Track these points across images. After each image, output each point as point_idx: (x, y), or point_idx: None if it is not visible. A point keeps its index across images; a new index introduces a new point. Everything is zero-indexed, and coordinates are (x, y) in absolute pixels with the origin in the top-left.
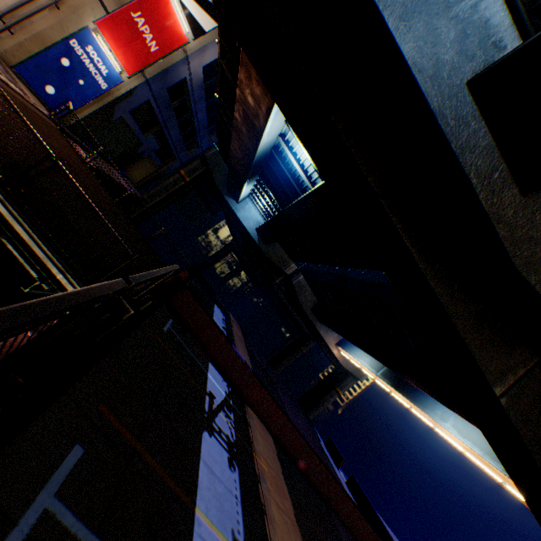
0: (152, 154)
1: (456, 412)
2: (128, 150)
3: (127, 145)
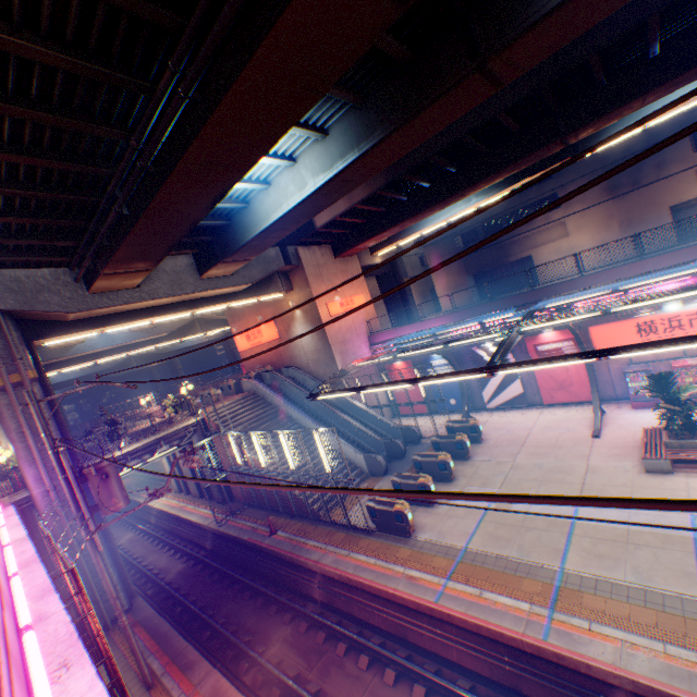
0: None
1: None
2: None
3: None
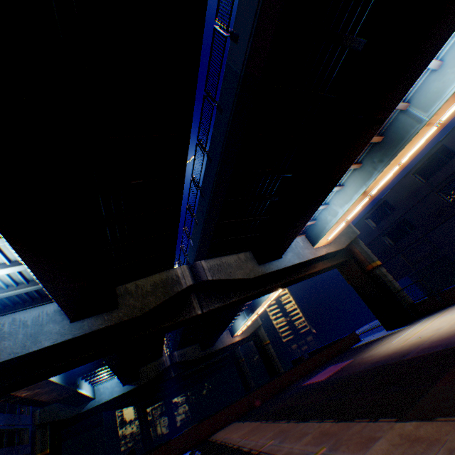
0: None
1: None
2: None
3: None
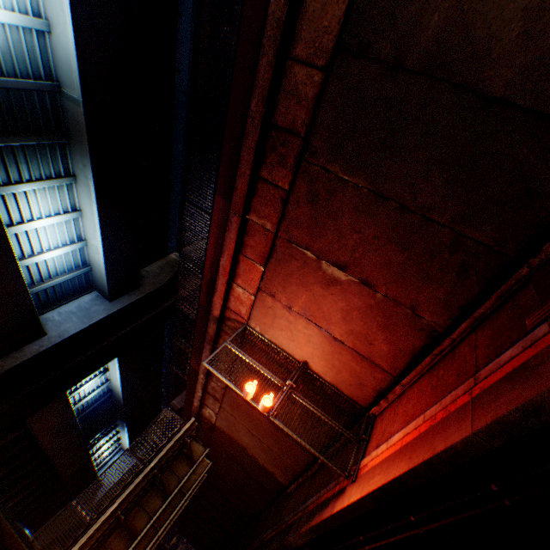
0: None
1: None
2: None
3: None
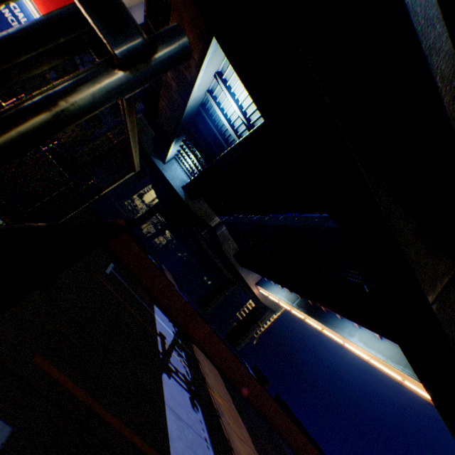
0: None
1: (367, 327)
2: None
3: None
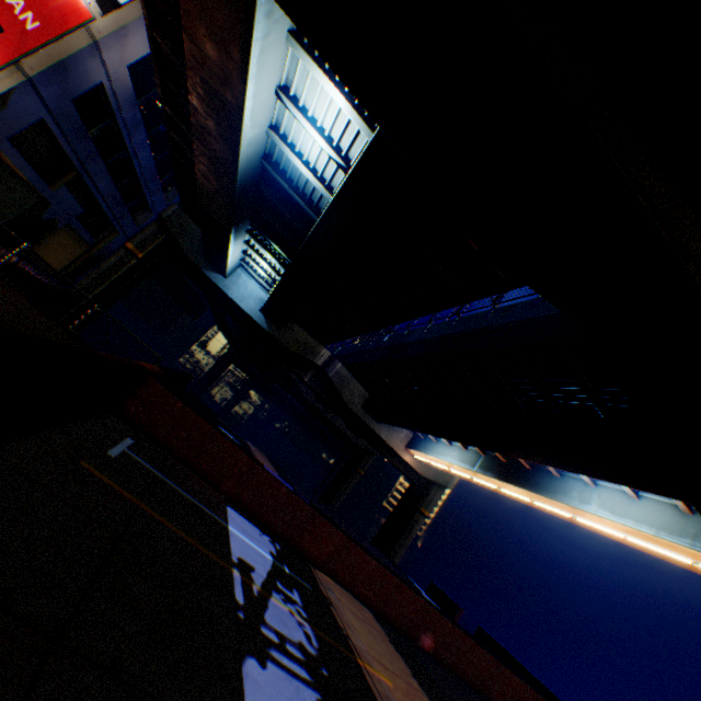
0: (72, 222)
1: (615, 481)
2: (24, 215)
3: (21, 207)
